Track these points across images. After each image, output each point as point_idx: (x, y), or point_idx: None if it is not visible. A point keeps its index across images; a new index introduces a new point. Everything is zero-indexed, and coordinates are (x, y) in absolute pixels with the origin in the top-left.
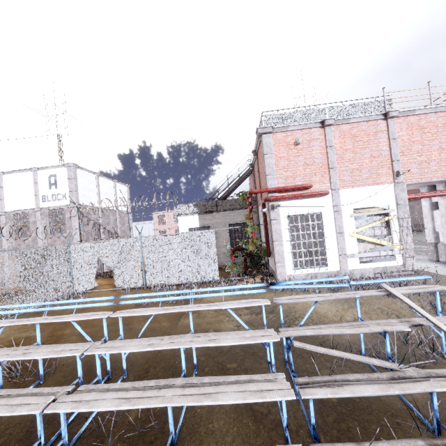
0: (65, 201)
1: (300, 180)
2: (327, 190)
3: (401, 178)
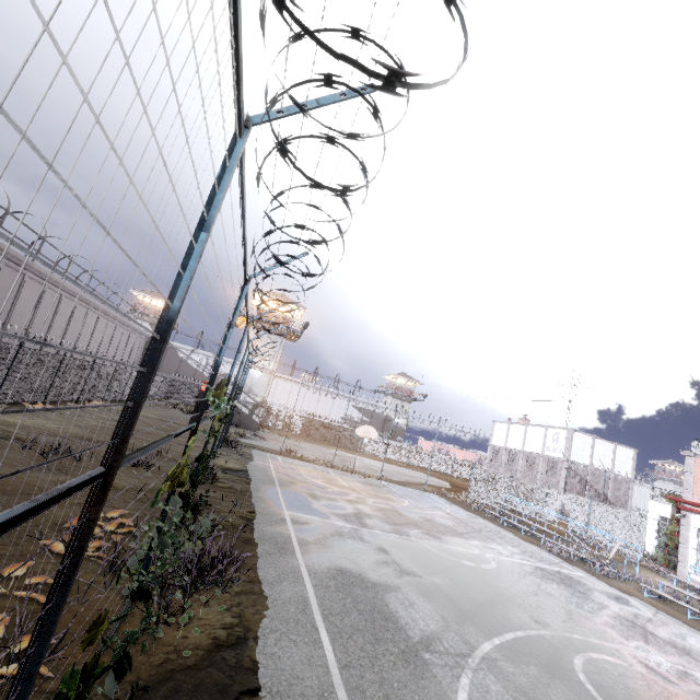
0: (560, 455)
1: None
2: None
3: None
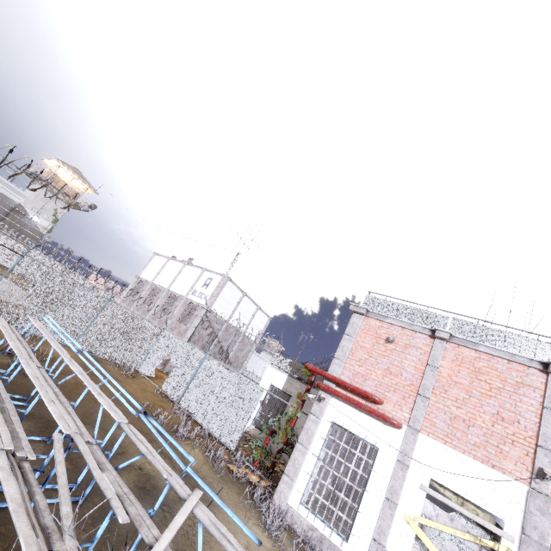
0: (203, 301)
1: (371, 385)
2: (397, 420)
3: (548, 486)
